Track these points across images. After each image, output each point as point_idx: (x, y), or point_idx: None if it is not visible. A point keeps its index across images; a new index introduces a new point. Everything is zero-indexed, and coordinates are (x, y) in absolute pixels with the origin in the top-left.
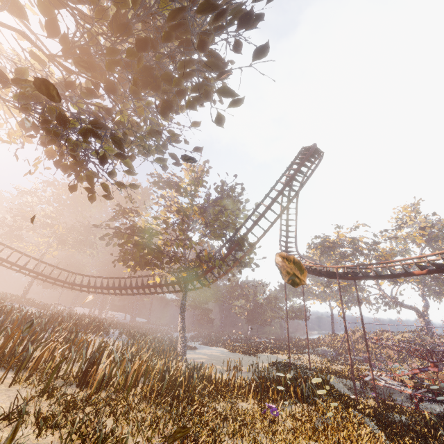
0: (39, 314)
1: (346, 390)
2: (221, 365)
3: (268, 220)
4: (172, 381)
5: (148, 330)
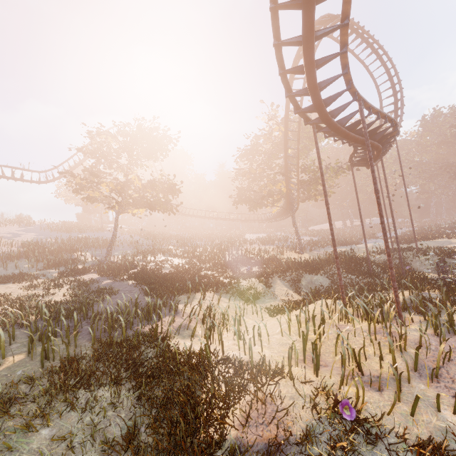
0: (224, 242)
1: (425, 267)
2: (323, 254)
3: (291, 148)
4: (224, 260)
5: (352, 233)
